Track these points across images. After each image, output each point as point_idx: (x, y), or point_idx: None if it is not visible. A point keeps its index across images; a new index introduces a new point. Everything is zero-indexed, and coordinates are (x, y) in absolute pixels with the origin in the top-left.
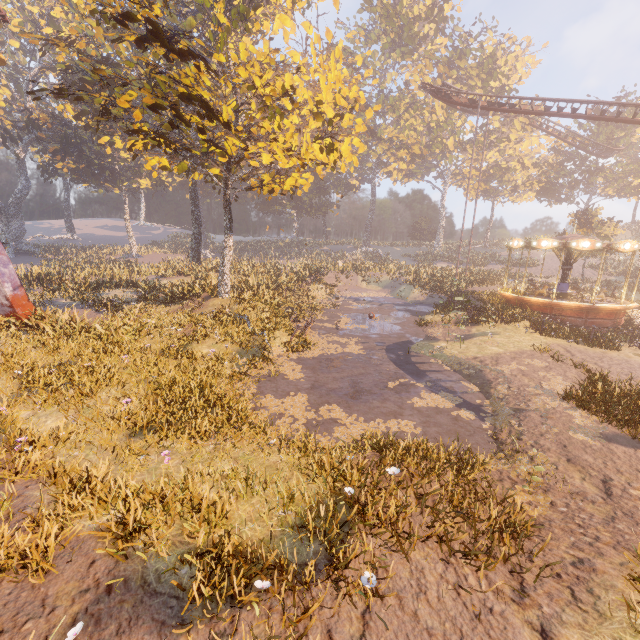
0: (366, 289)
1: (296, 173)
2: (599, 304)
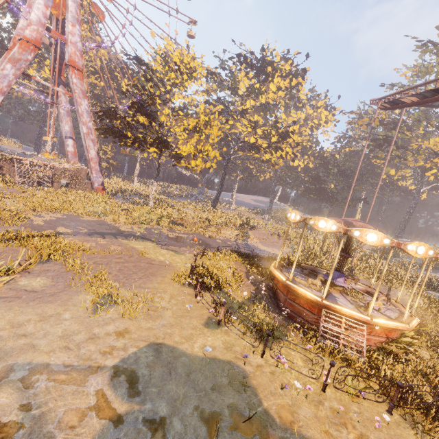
0: (278, 248)
1: (199, 159)
2: (291, 282)
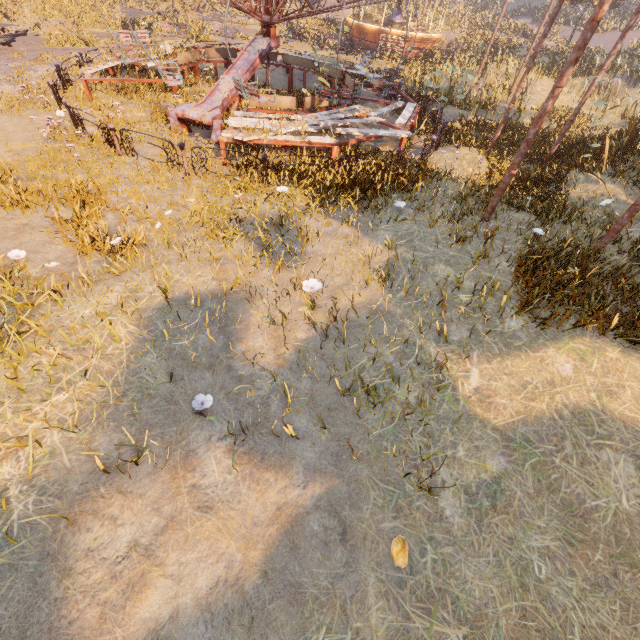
0: None
1: None
2: (361, 23)
